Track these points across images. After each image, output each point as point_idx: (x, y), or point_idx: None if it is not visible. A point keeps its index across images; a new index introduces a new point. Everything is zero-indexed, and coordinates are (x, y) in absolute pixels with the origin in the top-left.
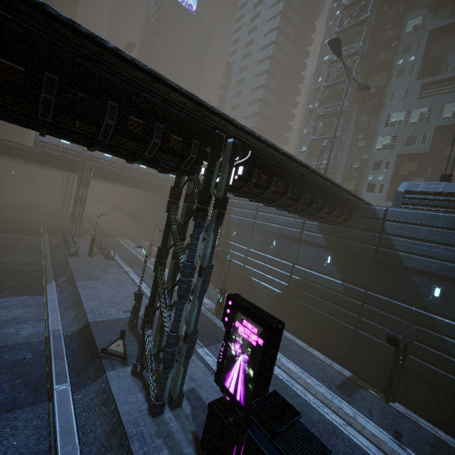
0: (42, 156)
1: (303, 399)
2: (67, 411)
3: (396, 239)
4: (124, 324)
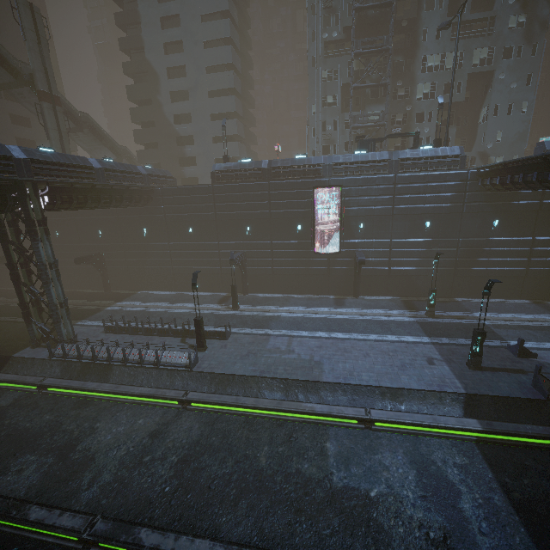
0: None
1: None
2: None
3: None
4: (468, 371)
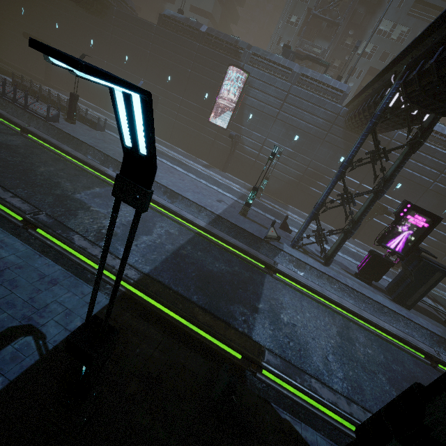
0: None
1: None
2: (297, 275)
3: (393, 153)
4: (236, 213)
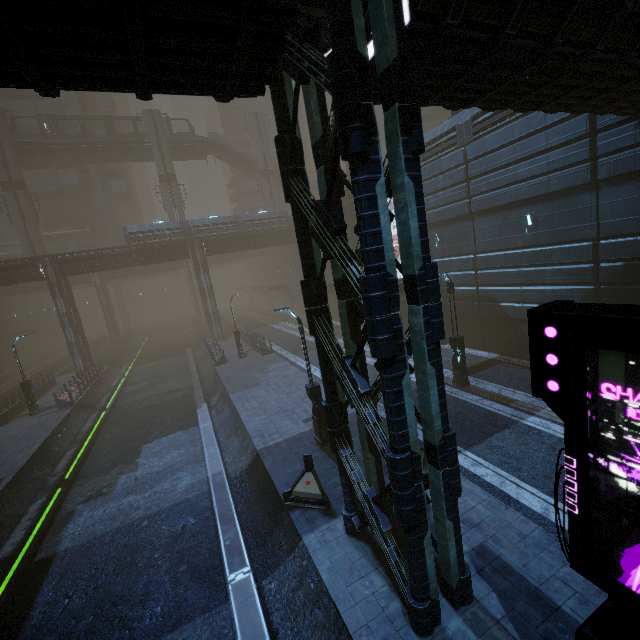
0: (141, 252)
1: None
2: (255, 628)
3: None
4: (310, 441)
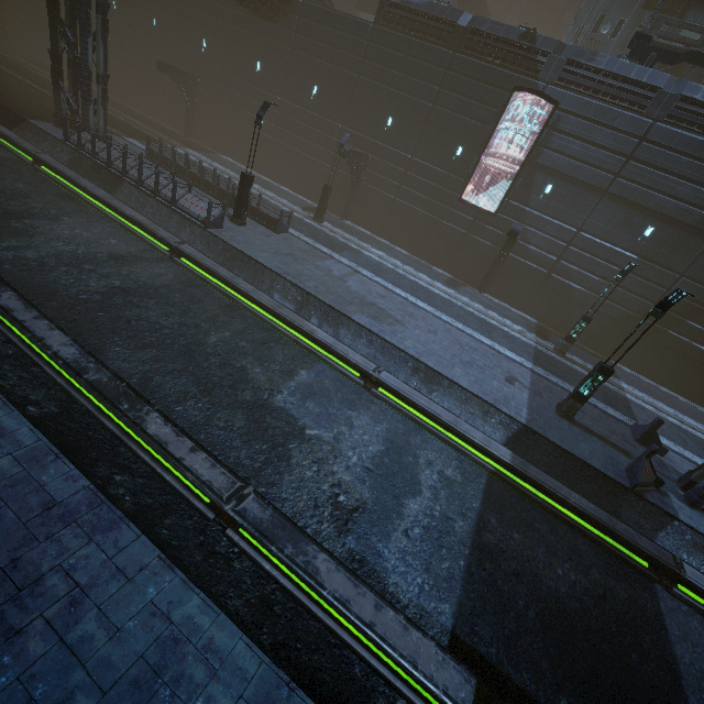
0: None
1: None
2: None
3: None
4: (551, 413)
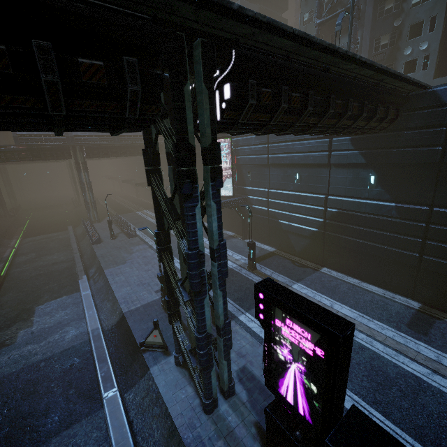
0: (29, 151)
1: (371, 351)
2: (120, 422)
3: None
4: (159, 306)
